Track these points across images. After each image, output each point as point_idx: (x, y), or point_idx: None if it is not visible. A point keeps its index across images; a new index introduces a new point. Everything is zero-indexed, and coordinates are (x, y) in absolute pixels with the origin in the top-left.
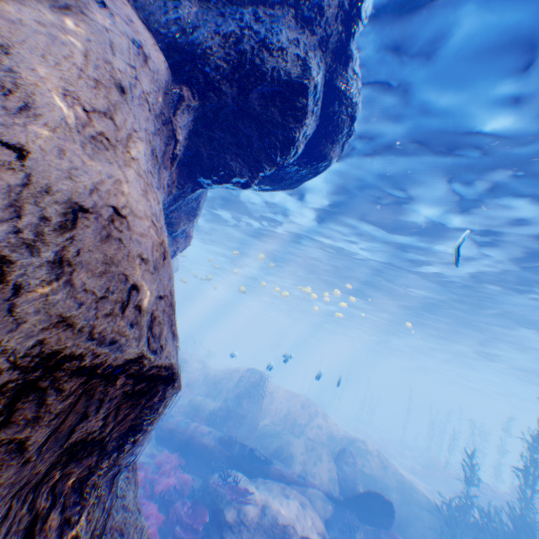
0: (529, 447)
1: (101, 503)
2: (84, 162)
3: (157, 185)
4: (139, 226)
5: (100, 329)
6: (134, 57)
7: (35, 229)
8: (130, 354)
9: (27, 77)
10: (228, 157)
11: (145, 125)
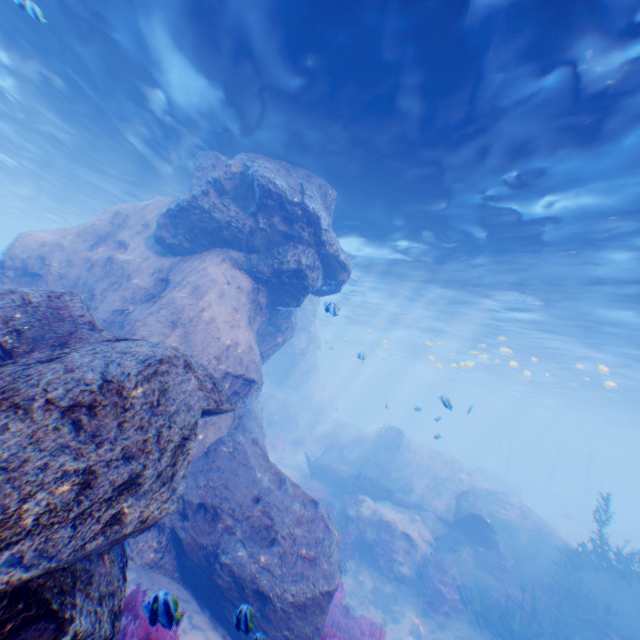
0: None
1: (241, 408)
2: (228, 333)
3: (253, 324)
4: (242, 343)
5: (234, 367)
6: (238, 294)
7: (222, 350)
8: (241, 373)
9: (217, 322)
10: (284, 298)
11: (244, 311)
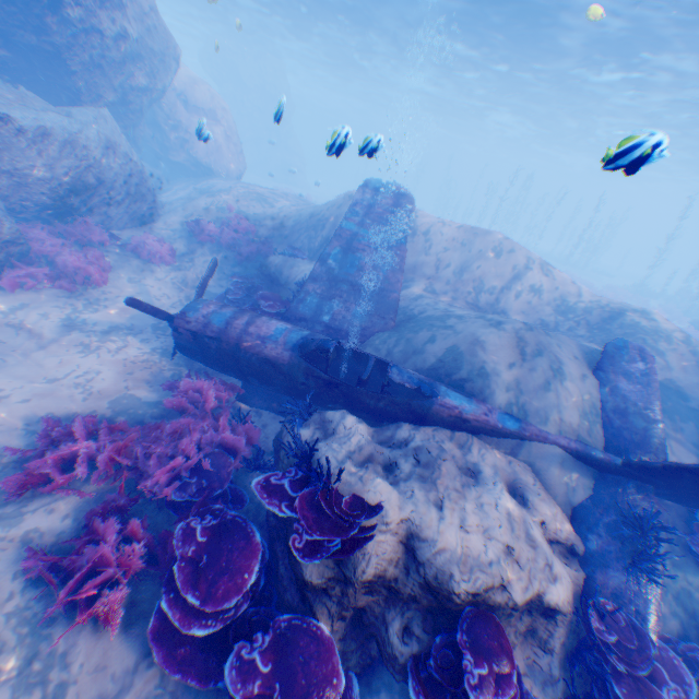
0: None
1: None
2: None
3: None
4: None
5: None
6: None
7: None
8: None
9: None
10: None
11: None
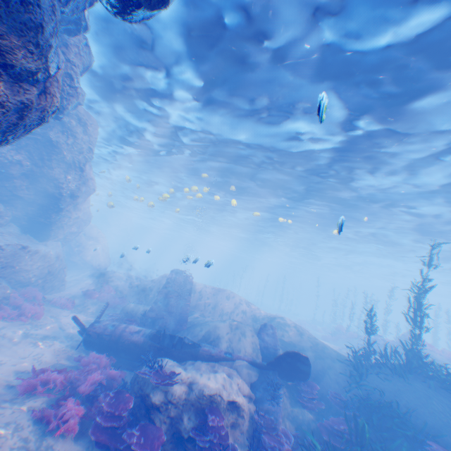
0: (416, 295)
1: None
2: None
3: None
4: None
5: None
6: None
7: None
8: None
9: None
10: None
11: None
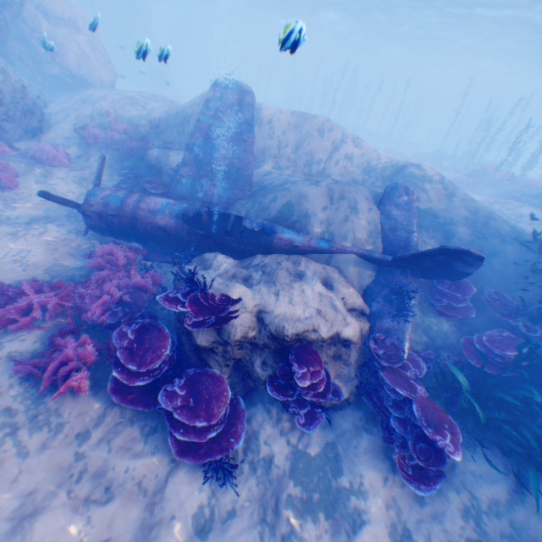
0: None
1: None
2: None
3: None
4: None
5: None
6: None
7: None
8: None
9: None
10: None
11: None
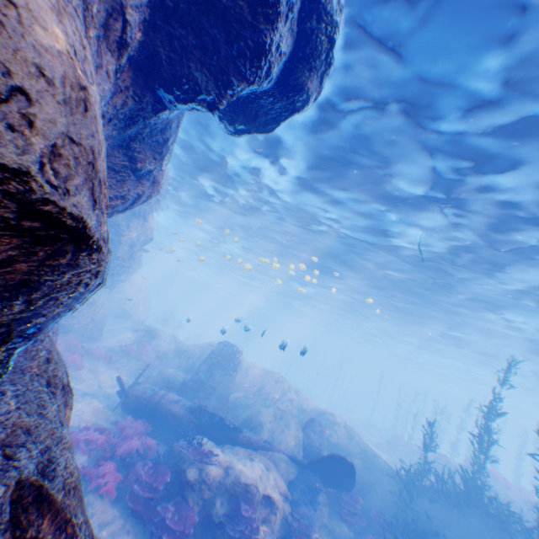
0: (485, 416)
1: None
2: None
3: (96, 58)
4: (40, 34)
5: None
6: None
7: None
8: (4, 157)
9: None
10: (192, 64)
11: None
